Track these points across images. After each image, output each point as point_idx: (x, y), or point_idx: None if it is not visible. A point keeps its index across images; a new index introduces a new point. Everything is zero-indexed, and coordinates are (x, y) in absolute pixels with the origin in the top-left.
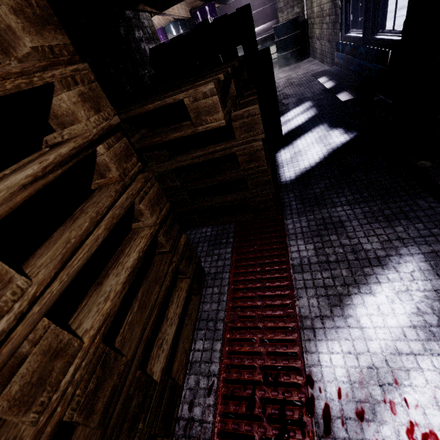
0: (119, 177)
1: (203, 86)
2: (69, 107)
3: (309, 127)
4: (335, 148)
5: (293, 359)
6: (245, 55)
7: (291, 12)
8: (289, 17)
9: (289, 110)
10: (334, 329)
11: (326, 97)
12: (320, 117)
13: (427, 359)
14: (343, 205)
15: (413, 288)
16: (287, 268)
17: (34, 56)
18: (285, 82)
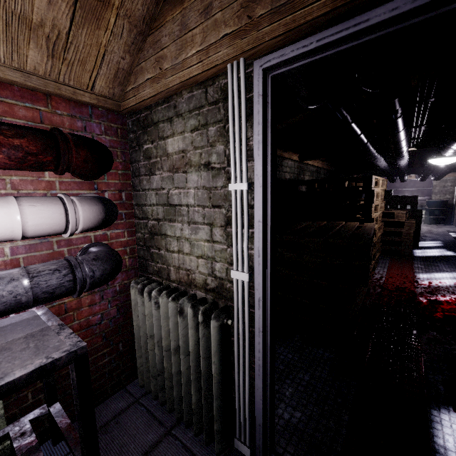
0: (381, 220)
1: (402, 211)
2: (382, 206)
3: (435, 248)
4: (446, 255)
5: (411, 274)
6: (412, 209)
7: (443, 196)
8: (441, 198)
9: (425, 241)
10: (425, 274)
11: (452, 242)
12: (444, 247)
13: (450, 279)
14: (440, 264)
15: (455, 275)
16: (412, 266)
17: (382, 199)
18: (426, 231)
